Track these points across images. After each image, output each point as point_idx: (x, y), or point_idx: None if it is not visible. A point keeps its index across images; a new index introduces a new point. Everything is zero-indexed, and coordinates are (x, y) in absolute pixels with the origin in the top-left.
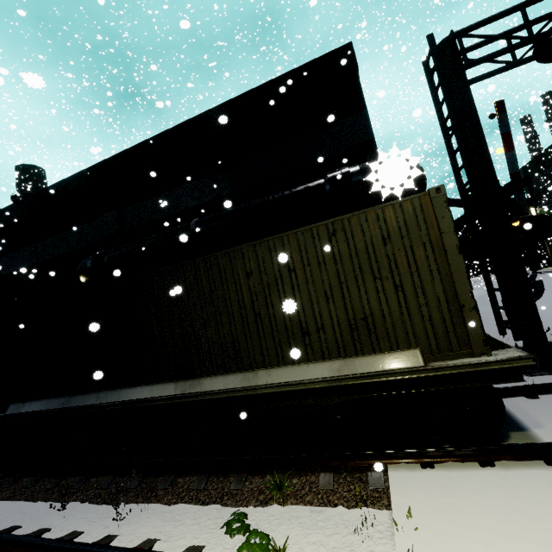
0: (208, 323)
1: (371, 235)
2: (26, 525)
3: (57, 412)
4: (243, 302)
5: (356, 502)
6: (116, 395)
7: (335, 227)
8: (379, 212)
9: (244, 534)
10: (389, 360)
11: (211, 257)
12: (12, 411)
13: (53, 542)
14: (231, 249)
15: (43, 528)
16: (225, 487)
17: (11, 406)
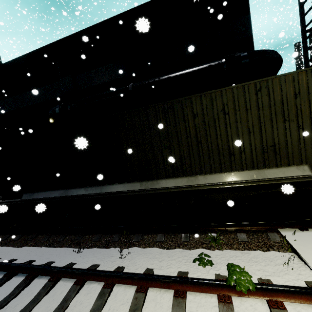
0: (163, 146)
1: (286, 92)
2: (57, 261)
3: (58, 199)
4: (190, 133)
5: (267, 248)
6: (99, 189)
7: (261, 85)
8: (295, 75)
9: (211, 265)
10: (288, 170)
11: (168, 103)
12: (26, 198)
13: (90, 271)
14: (183, 98)
15: (71, 262)
16: (178, 240)
17: (24, 195)
